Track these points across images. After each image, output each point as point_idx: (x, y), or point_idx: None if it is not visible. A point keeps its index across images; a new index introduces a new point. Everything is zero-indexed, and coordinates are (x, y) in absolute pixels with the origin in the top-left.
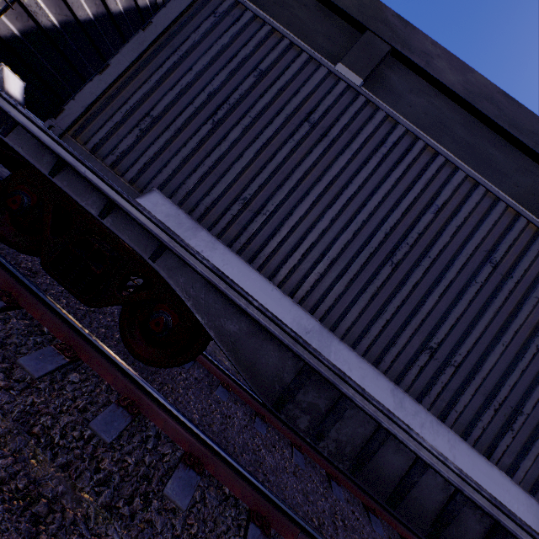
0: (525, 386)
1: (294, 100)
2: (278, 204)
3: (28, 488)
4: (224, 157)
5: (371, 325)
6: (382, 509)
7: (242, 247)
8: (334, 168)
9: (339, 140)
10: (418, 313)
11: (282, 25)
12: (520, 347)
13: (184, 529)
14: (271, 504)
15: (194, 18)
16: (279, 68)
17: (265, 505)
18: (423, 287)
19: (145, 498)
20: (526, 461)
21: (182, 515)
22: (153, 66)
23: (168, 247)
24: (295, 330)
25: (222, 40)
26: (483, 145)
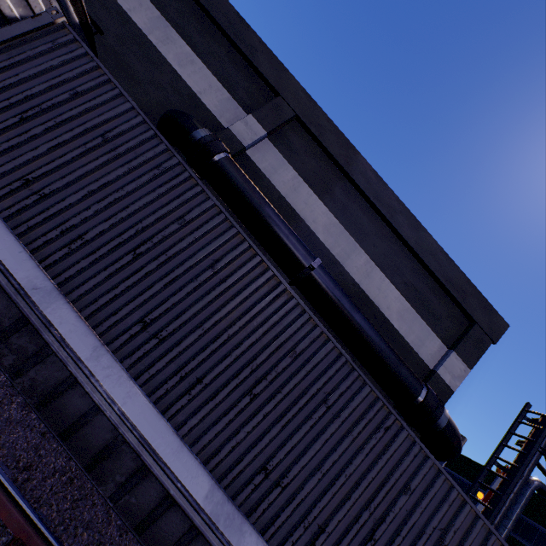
0: (212, 364)
1: (97, 119)
2: (55, 190)
3: None
4: (23, 145)
5: (102, 296)
6: None
7: (12, 215)
8: (112, 175)
9: (125, 156)
10: (143, 294)
11: (212, 72)
12: (217, 334)
13: None
14: None
15: (37, 41)
16: (94, 94)
17: None
18: (156, 276)
19: None
20: (194, 420)
21: None
22: None
23: None
24: (22, 284)
25: (53, 62)
26: (354, 208)
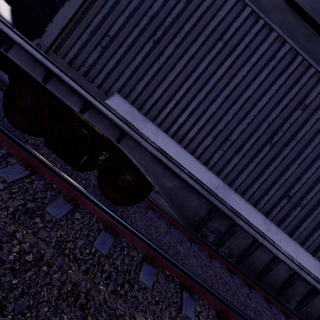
0: None
1: (212, 23)
2: (198, 103)
3: (72, 288)
4: (161, 68)
5: (254, 182)
6: (237, 270)
7: (174, 133)
8: (238, 77)
9: (242, 55)
10: (283, 175)
11: None
12: None
13: (152, 298)
14: (192, 279)
15: None
16: None
17: (189, 280)
18: (288, 159)
19: (130, 284)
20: None
21: (150, 291)
22: None
23: (129, 134)
24: (209, 187)
25: None
26: (317, 51)
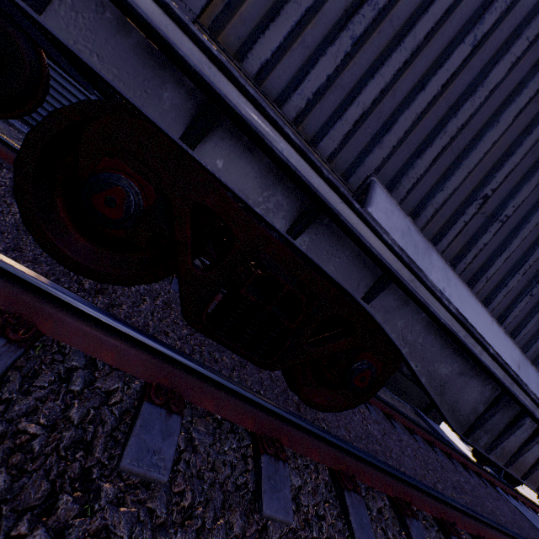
0: None
1: None
2: (519, 205)
3: None
4: (471, 117)
5: None
6: (416, 426)
7: (465, 268)
8: None
9: None
10: None
11: None
12: None
13: None
14: (447, 506)
15: None
16: None
17: (443, 508)
18: None
19: None
20: None
21: None
22: None
23: (411, 290)
24: (514, 369)
25: None
26: None
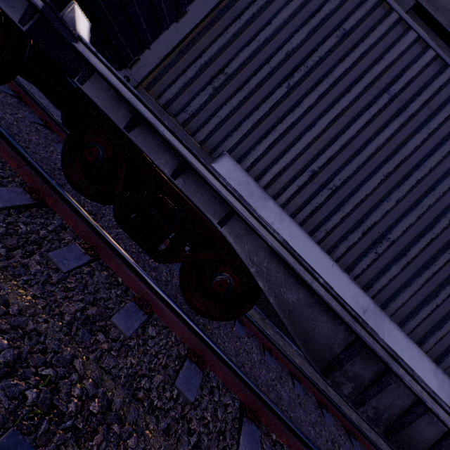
0: None
1: (376, 68)
2: (345, 179)
3: None
4: (295, 124)
5: (421, 308)
6: (359, 433)
7: (305, 219)
8: (408, 147)
9: (417, 116)
10: None
11: None
12: None
13: None
14: None
15: None
16: (363, 28)
17: None
18: None
19: None
20: None
21: None
22: (230, 16)
23: (241, 216)
24: (354, 309)
25: None
26: None
